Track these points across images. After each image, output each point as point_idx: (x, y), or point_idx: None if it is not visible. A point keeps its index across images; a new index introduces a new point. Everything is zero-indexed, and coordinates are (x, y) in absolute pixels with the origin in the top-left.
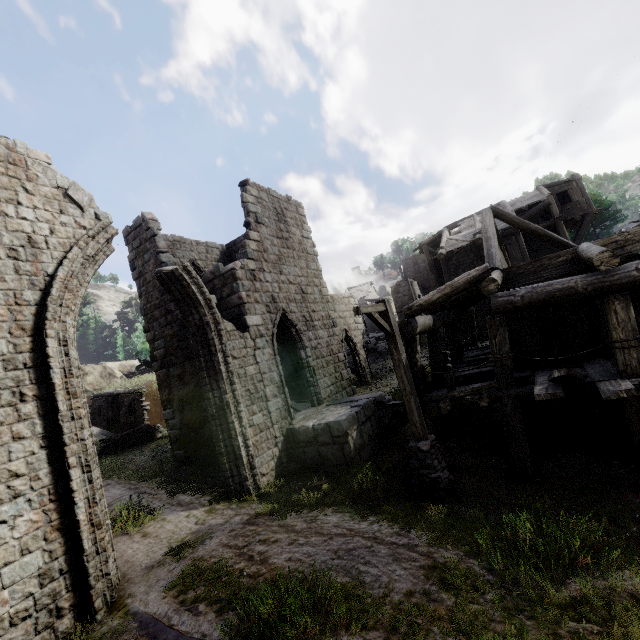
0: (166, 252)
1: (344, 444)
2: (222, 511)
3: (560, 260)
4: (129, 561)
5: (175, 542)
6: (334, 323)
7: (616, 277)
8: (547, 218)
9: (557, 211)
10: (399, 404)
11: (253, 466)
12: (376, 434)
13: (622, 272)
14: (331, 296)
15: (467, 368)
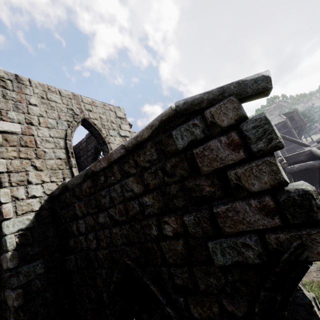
0: None
1: None
2: None
3: (305, 153)
4: None
5: None
6: None
7: None
8: (285, 127)
9: (290, 125)
10: None
11: None
12: None
13: None
14: None
15: None
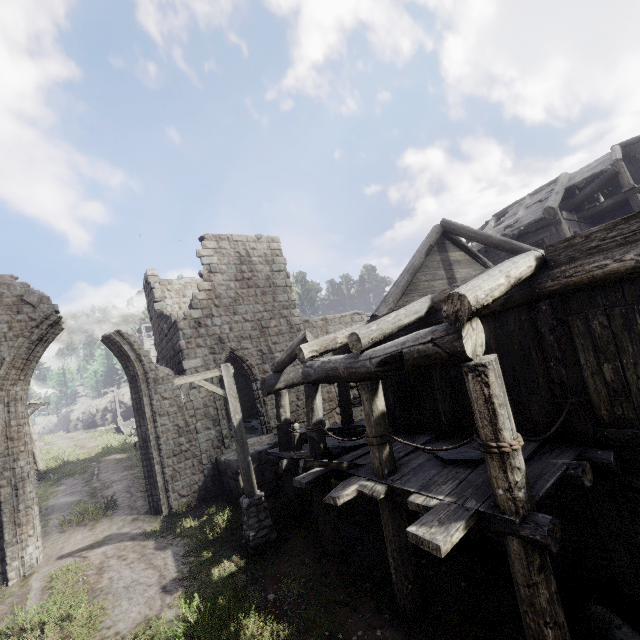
0: (160, 301)
1: (237, 481)
2: (137, 522)
3: None
4: (61, 548)
5: (92, 540)
6: None
7: (358, 364)
8: None
9: (629, 181)
10: (270, 453)
11: (167, 489)
12: None
13: (363, 359)
14: (323, 318)
15: None
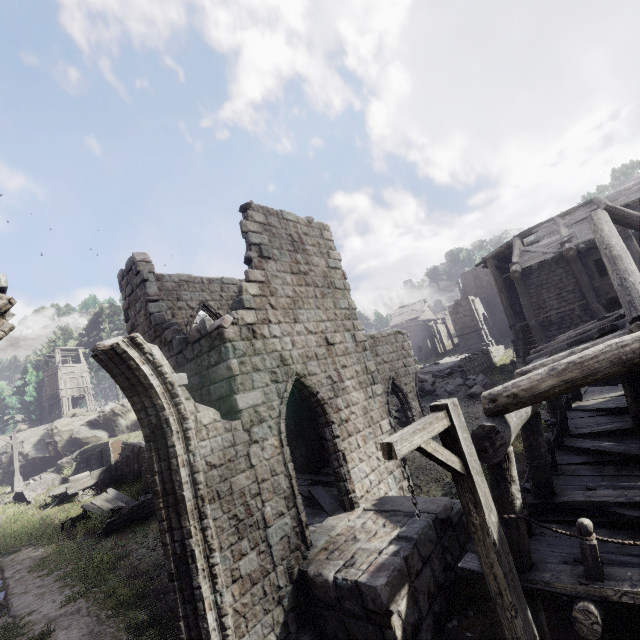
0: (157, 300)
1: (385, 629)
2: None
3: None
4: None
5: None
6: (374, 378)
7: None
8: None
9: None
10: (482, 575)
11: None
12: (441, 585)
13: None
14: (371, 336)
15: (591, 469)
